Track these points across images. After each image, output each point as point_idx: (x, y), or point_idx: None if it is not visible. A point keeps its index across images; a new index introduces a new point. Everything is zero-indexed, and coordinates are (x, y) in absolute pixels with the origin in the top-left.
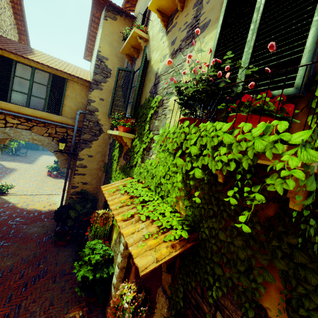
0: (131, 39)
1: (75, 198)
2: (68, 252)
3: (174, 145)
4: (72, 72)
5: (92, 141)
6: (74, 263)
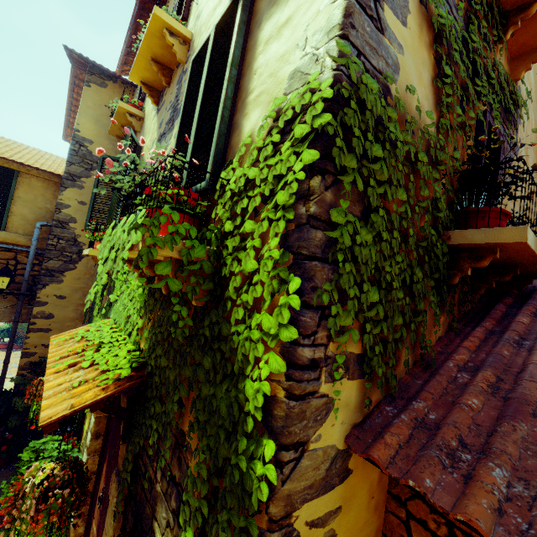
0: (119, 117)
1: (29, 375)
2: (5, 478)
3: (102, 251)
4: (27, 161)
5: (64, 271)
6: (1, 484)
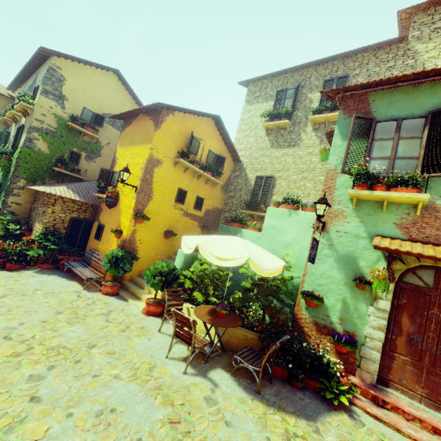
0: (3, 119)
1: None
2: None
3: None
4: None
5: None
6: None
